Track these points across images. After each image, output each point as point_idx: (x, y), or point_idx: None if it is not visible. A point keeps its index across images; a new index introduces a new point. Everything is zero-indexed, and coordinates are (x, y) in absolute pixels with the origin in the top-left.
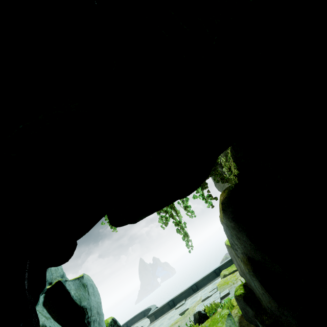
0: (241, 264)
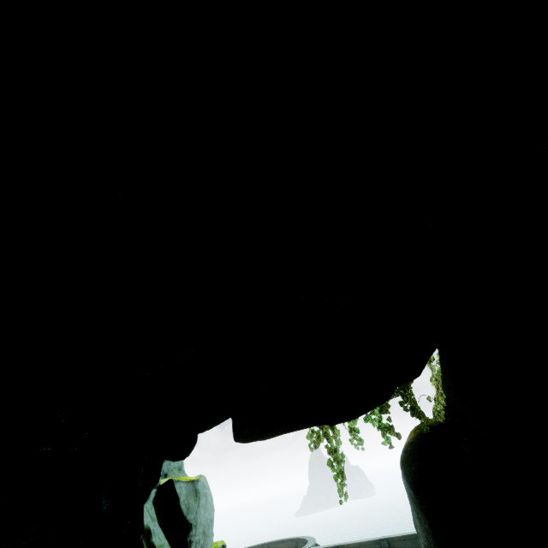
0: None
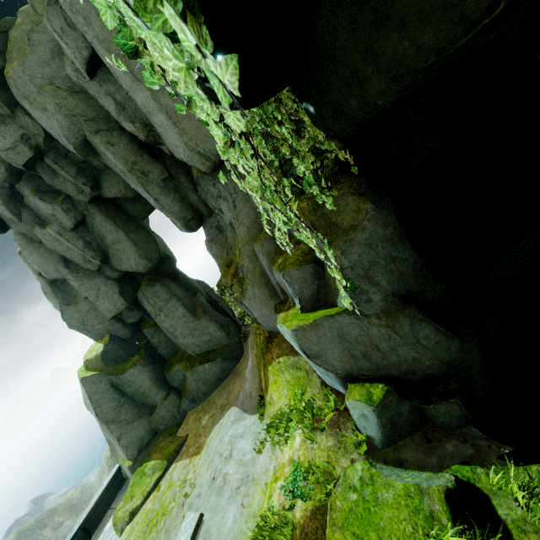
0: (372, 331)
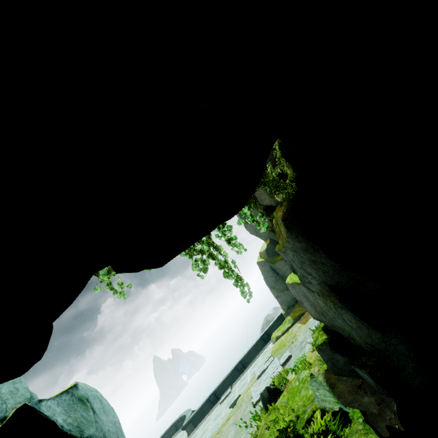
0: (318, 301)
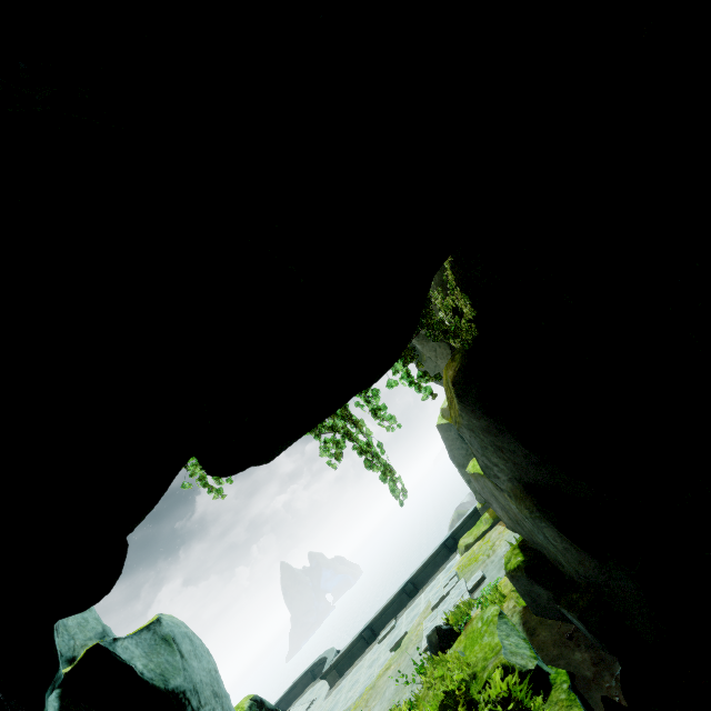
0: (510, 505)
